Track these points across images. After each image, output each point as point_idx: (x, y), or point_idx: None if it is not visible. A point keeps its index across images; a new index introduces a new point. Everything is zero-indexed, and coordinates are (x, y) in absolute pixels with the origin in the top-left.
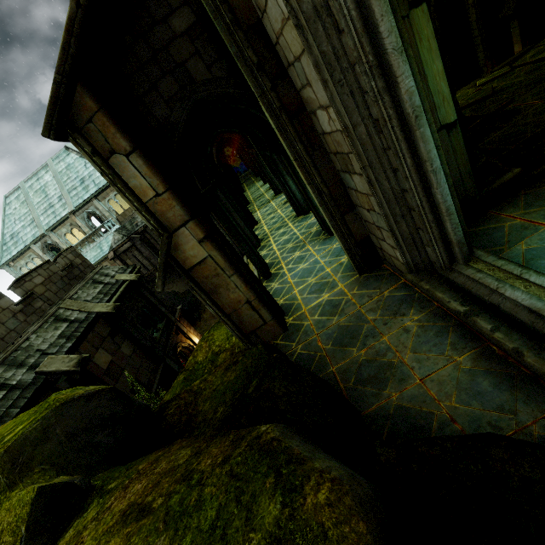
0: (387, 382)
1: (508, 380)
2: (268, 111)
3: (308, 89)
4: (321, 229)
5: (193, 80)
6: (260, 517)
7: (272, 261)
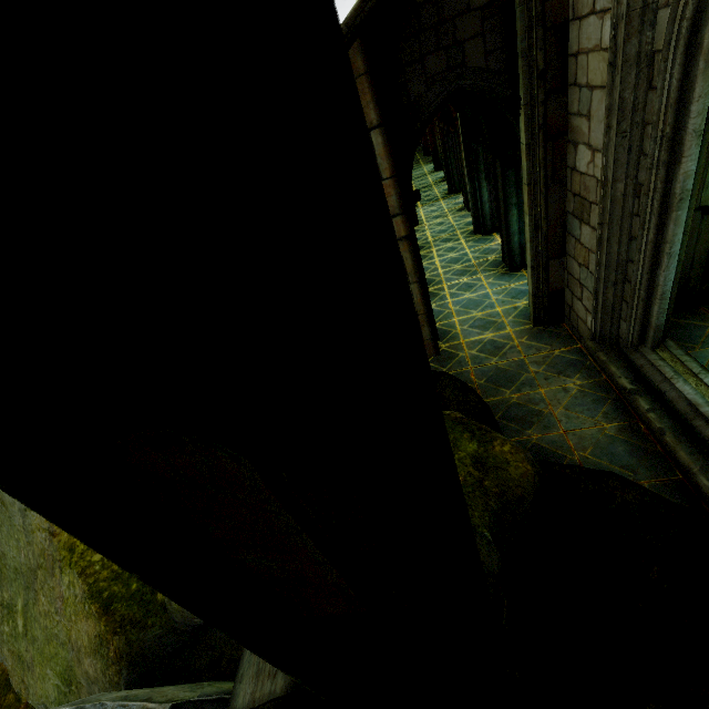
0: (532, 425)
1: (641, 451)
2: (527, 123)
3: (584, 121)
4: (501, 260)
5: (464, 64)
6: (463, 447)
7: (431, 277)
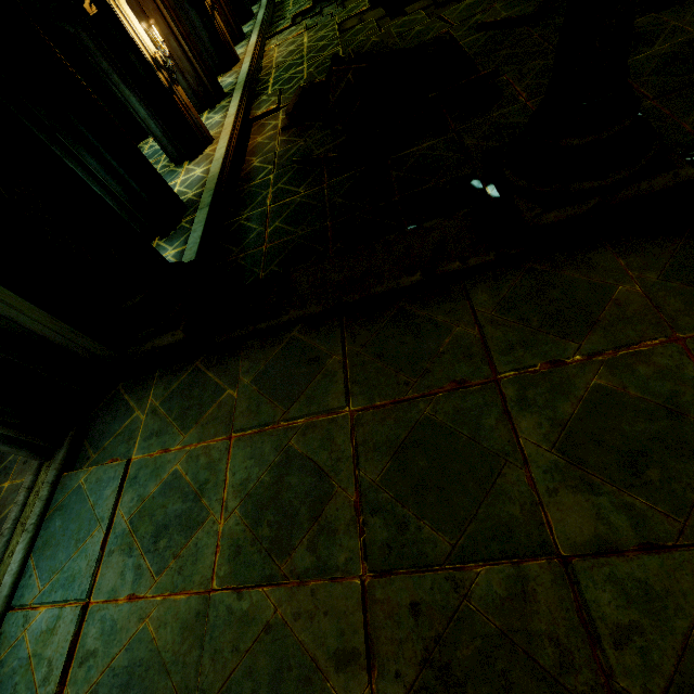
0: None
1: None
2: None
3: None
4: None
5: None
6: None
7: None
